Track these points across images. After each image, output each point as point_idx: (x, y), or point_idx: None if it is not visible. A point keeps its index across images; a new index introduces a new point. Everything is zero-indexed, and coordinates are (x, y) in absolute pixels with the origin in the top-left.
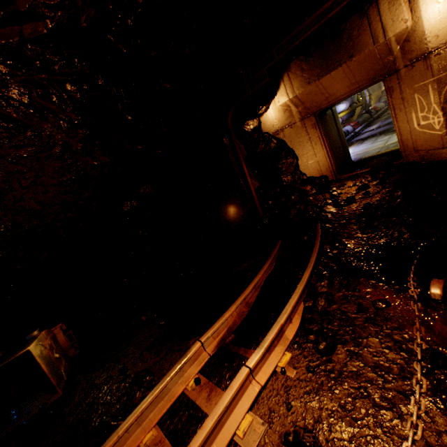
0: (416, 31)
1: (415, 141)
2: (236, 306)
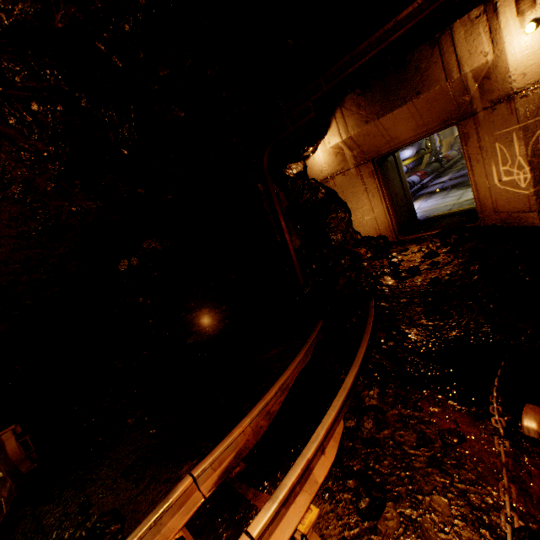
0: (498, 67)
1: (496, 200)
2: (251, 419)
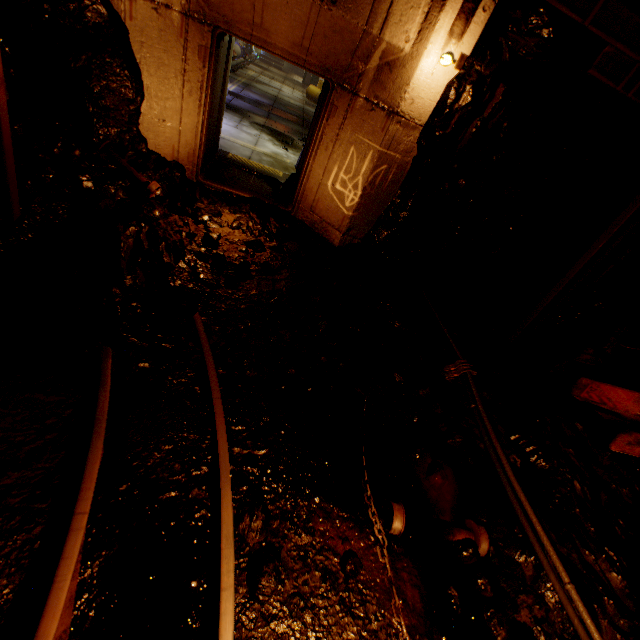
0: (405, 70)
1: (319, 201)
2: None
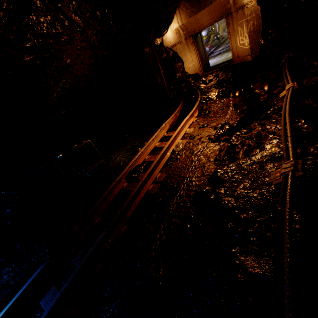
0: None
1: (238, 52)
2: (173, 116)
